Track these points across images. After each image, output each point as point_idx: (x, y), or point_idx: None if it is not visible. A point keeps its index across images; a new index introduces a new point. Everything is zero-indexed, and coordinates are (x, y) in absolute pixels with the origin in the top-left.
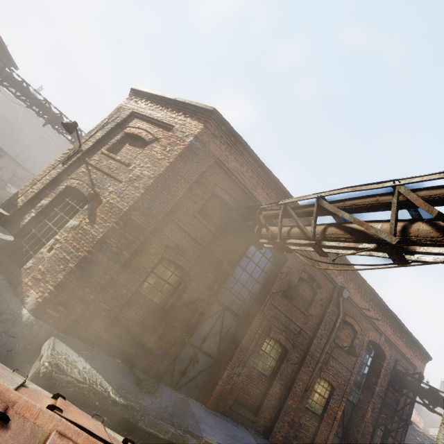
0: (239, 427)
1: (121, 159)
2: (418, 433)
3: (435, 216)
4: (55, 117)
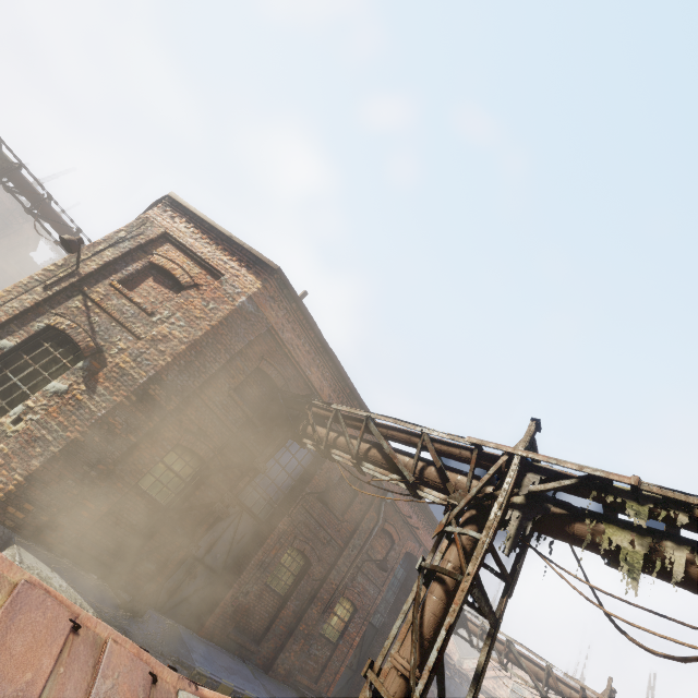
0: (236, 659)
1: (142, 304)
2: (449, 666)
3: (438, 468)
4: (7, 166)
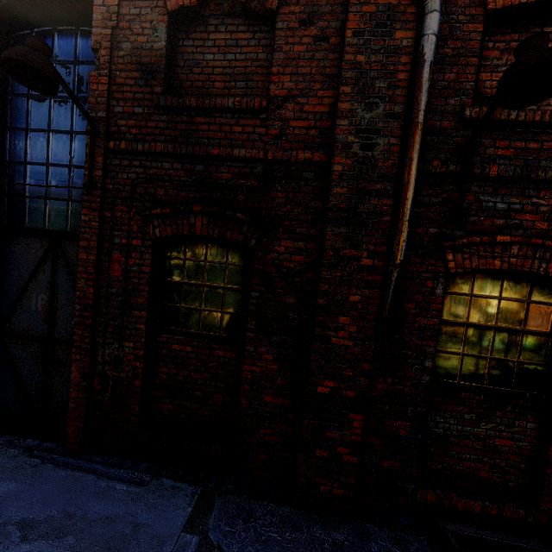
0: (159, 482)
1: None
2: None
3: None
4: None
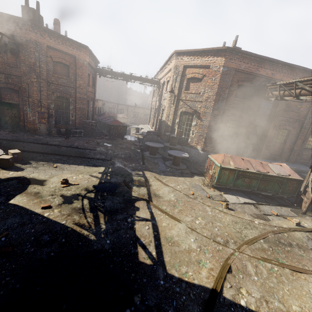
0: (274, 161)
1: (195, 92)
2: None
3: None
4: (129, 77)
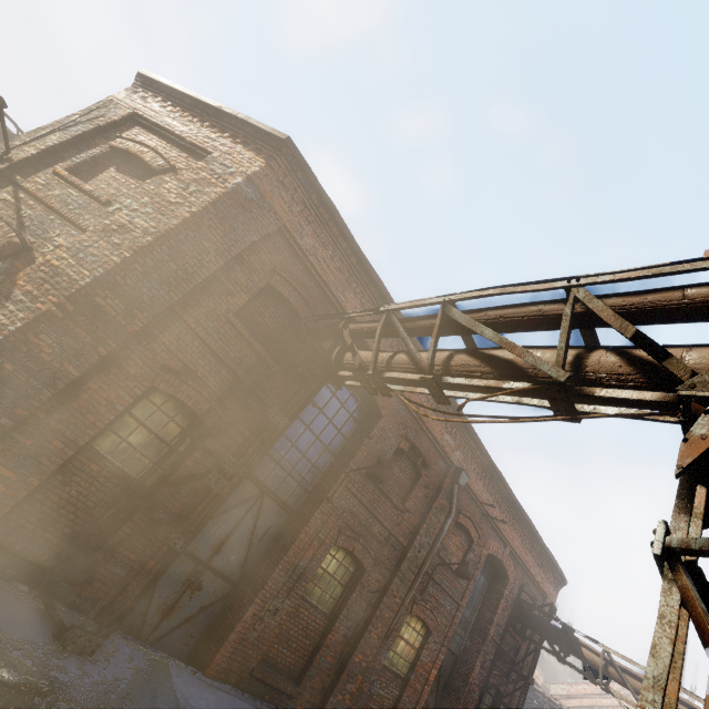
0: (264, 708)
1: (94, 191)
2: (536, 694)
3: (630, 336)
4: None
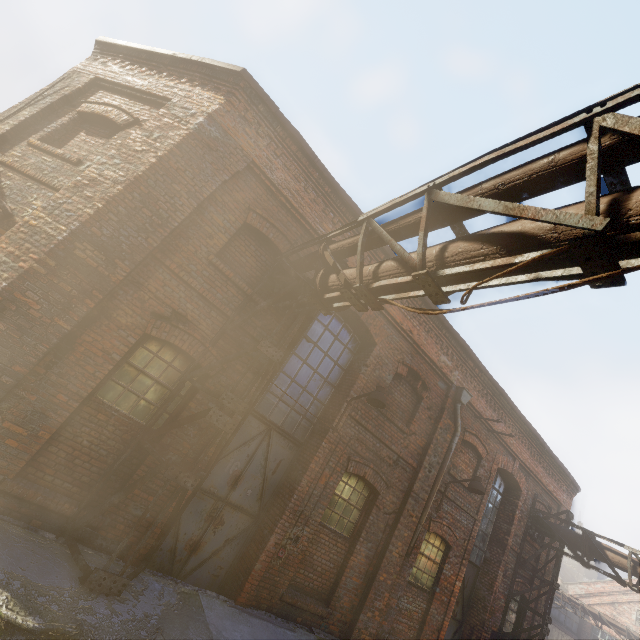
0: (298, 630)
1: (65, 154)
2: (556, 595)
3: None
4: None
